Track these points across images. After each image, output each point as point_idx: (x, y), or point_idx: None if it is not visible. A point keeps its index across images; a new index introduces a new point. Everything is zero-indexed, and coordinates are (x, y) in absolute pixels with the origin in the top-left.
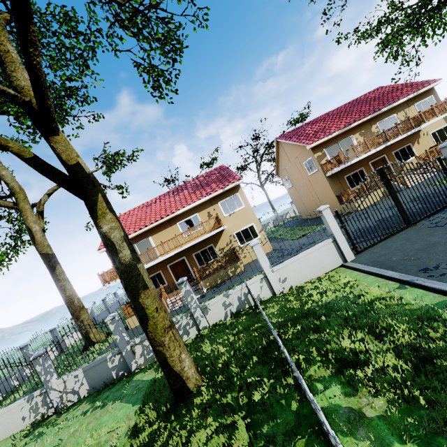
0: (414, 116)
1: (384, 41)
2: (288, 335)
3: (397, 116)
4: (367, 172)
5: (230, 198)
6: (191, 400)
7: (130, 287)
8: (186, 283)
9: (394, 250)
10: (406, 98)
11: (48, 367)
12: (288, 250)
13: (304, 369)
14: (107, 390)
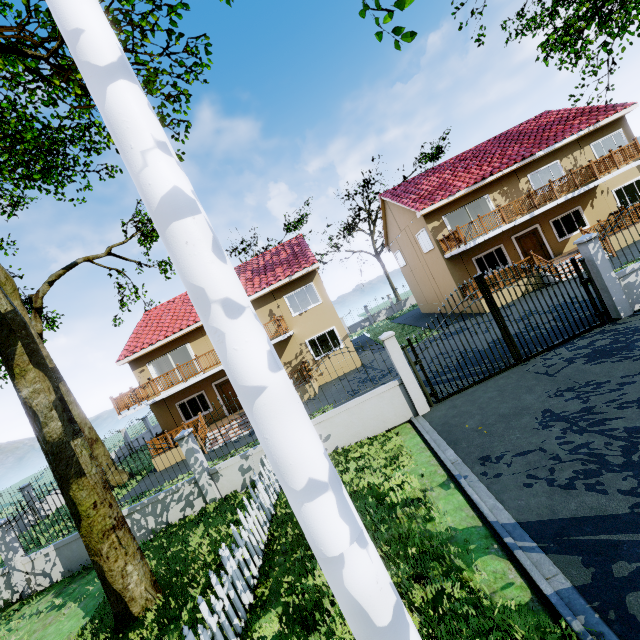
0: (580, 169)
1: (544, 44)
2: (278, 544)
3: (561, 163)
4: (508, 252)
5: (302, 290)
6: (130, 631)
7: (57, 474)
8: (187, 439)
9: (477, 408)
10: (576, 136)
11: (11, 540)
12: (375, 371)
13: (255, 617)
14: (80, 578)
